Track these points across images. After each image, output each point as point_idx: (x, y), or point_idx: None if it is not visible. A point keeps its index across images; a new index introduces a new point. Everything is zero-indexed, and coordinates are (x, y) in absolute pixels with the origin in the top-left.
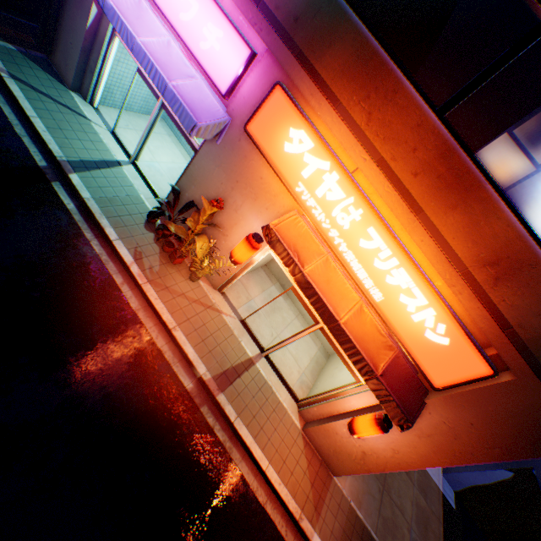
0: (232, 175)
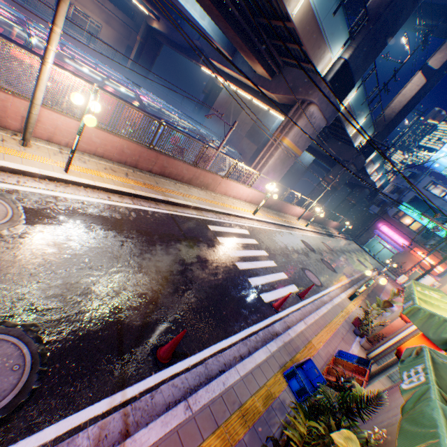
0: (404, 258)
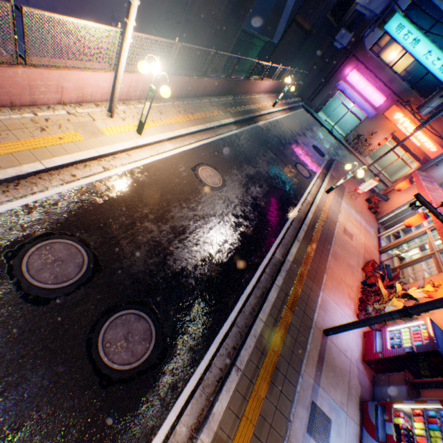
0: (375, 126)
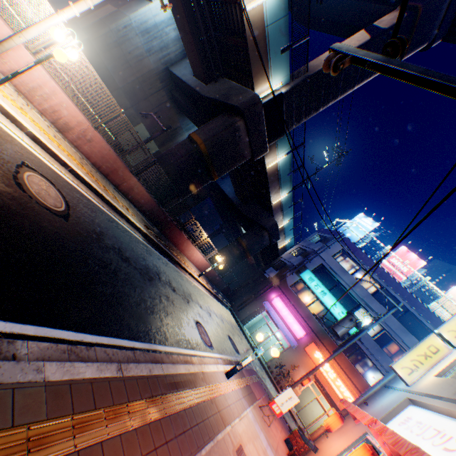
0: (297, 358)
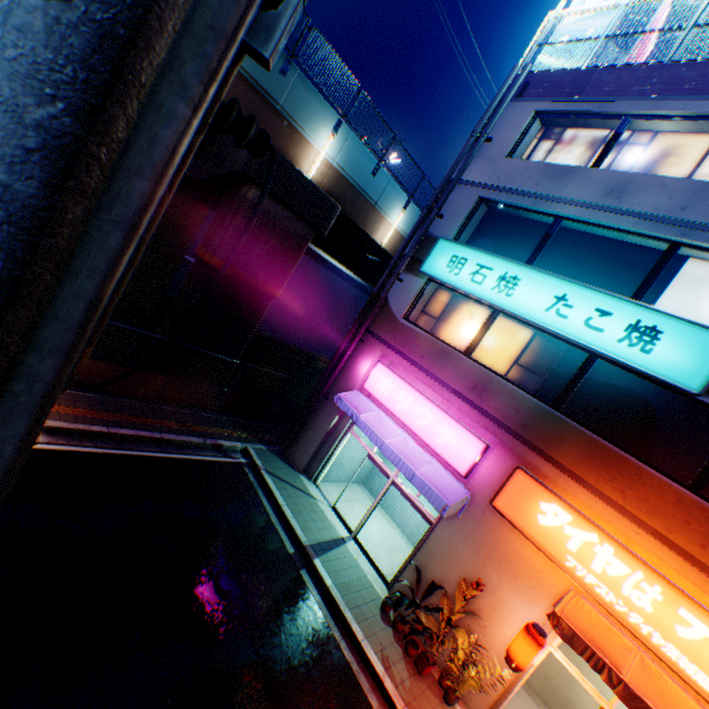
0: (480, 548)
